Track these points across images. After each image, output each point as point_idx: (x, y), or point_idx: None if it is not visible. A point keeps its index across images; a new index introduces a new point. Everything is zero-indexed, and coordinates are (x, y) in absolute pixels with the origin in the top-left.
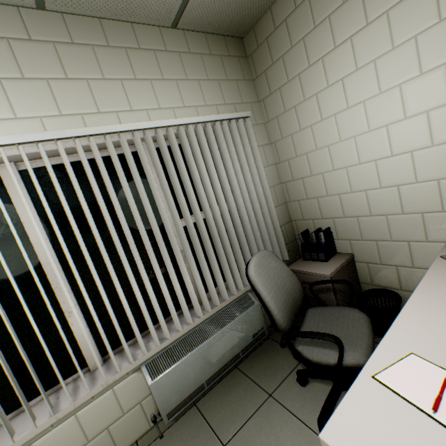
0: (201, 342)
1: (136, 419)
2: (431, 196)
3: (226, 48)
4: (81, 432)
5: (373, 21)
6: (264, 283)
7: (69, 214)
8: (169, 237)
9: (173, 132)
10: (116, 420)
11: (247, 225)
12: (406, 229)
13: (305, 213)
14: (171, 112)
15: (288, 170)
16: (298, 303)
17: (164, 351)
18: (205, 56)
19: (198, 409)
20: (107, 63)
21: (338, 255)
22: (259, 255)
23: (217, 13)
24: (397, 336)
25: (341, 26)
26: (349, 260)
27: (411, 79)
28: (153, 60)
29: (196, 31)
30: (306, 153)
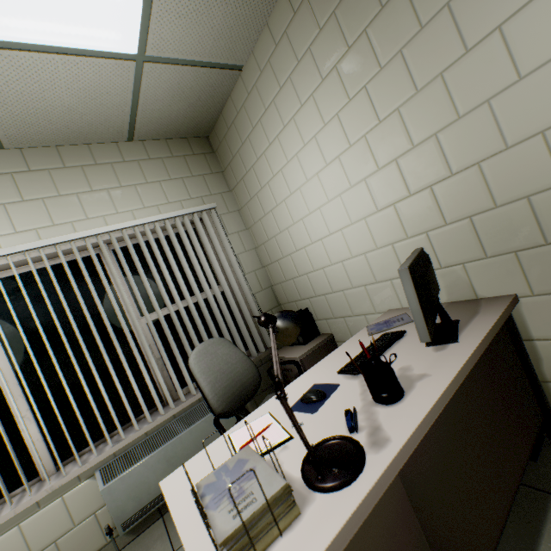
0: (165, 442)
1: (89, 532)
2: (365, 269)
3: (190, 148)
4: (24, 545)
5: (287, 124)
6: (203, 370)
7: (16, 320)
8: (126, 333)
9: (126, 233)
10: (65, 533)
11: (218, 314)
12: (360, 303)
13: (288, 295)
14: (130, 214)
15: (266, 253)
16: (251, 388)
17: (122, 454)
18: (167, 159)
19: (163, 520)
20: (63, 182)
21: (319, 336)
22: (207, 342)
23: (169, 125)
24: (272, 401)
25: (269, 127)
26: (327, 340)
27: (322, 169)
28: (111, 172)
29: (156, 139)
30: (274, 236)
